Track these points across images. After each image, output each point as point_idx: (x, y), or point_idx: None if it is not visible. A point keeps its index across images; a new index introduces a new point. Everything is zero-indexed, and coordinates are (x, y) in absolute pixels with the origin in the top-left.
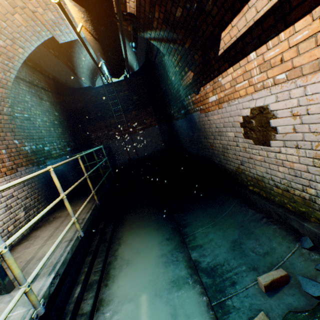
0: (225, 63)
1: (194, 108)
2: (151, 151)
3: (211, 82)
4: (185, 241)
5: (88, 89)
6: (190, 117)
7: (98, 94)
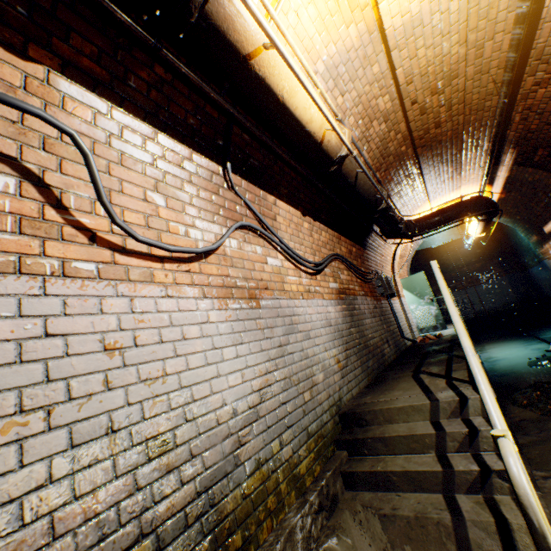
0: (549, 237)
1: (542, 257)
2: (501, 303)
3: (546, 243)
4: (536, 336)
5: (428, 250)
6: (542, 264)
7: (438, 252)
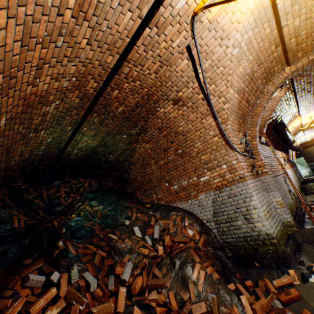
0: None
1: None
2: None
3: None
4: None
5: None
6: None
7: None
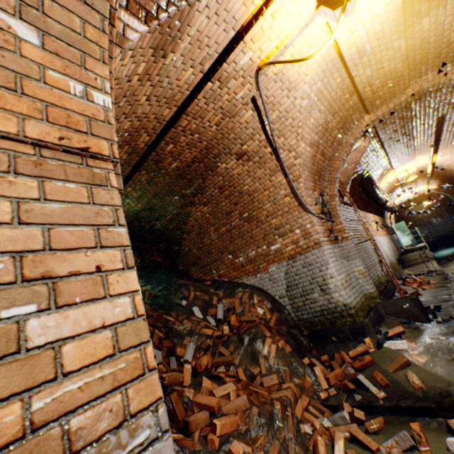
0: None
1: None
2: (447, 231)
3: None
4: None
5: None
6: None
7: None
